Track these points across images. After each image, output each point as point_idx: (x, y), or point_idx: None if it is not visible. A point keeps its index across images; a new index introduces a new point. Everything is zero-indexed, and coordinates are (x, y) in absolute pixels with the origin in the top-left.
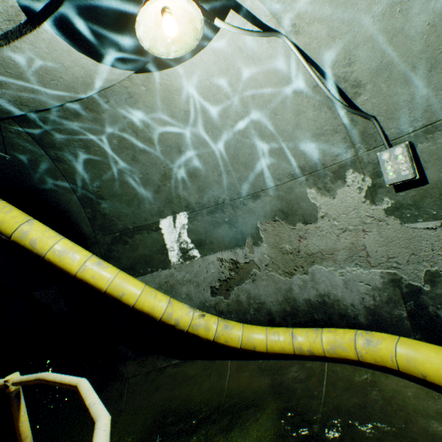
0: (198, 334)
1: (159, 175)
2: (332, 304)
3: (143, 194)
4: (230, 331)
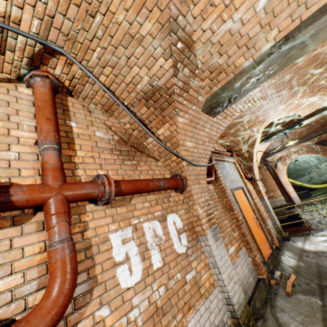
0: (306, 186)
1: (293, 166)
2: None
3: (290, 168)
4: (311, 186)
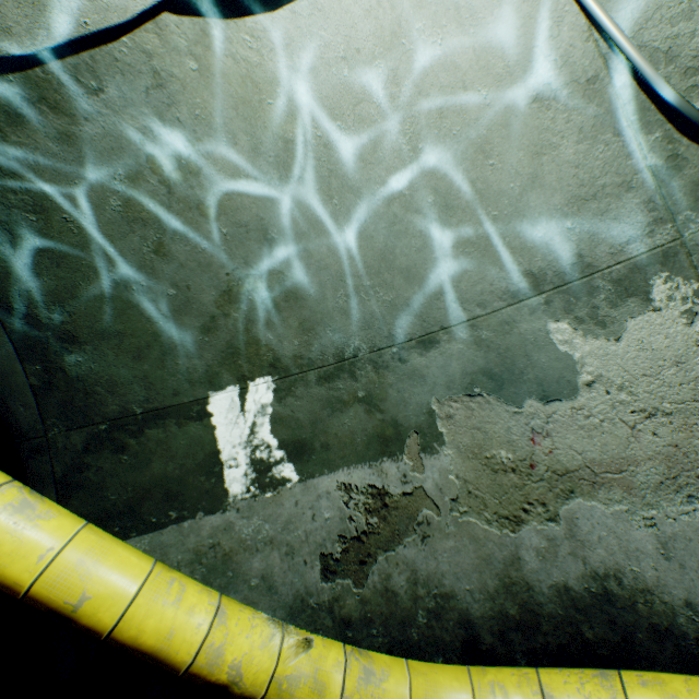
0: None
1: (214, 292)
2: (630, 599)
3: (174, 334)
4: (378, 688)
